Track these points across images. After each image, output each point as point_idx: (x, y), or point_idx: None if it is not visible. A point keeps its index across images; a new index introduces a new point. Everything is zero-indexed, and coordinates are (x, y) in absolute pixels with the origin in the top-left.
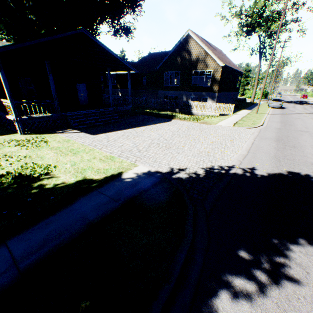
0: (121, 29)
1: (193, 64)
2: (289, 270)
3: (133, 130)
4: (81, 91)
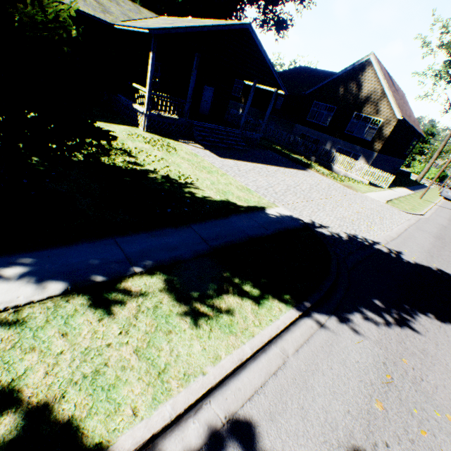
0: (273, 20)
1: (359, 103)
2: (412, 324)
3: (263, 167)
4: (206, 96)
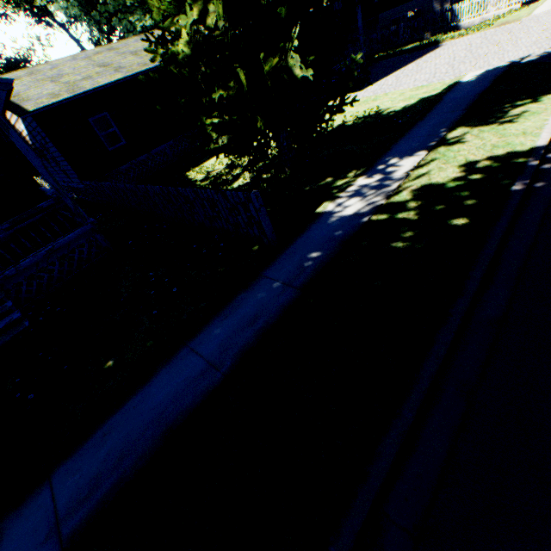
0: None
1: None
2: None
3: (401, 72)
4: None
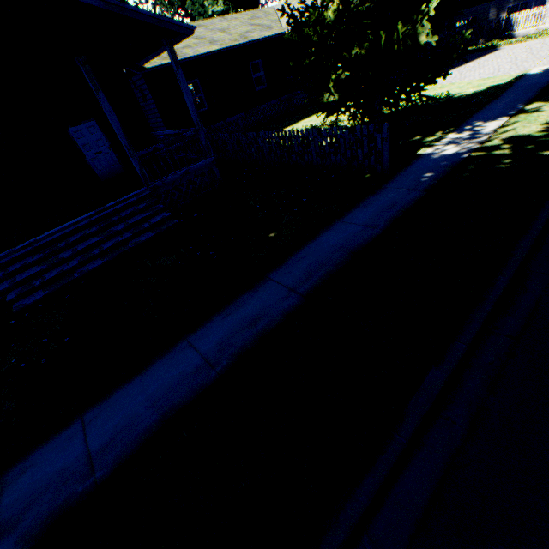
0: None
1: None
2: None
3: (462, 68)
4: None
